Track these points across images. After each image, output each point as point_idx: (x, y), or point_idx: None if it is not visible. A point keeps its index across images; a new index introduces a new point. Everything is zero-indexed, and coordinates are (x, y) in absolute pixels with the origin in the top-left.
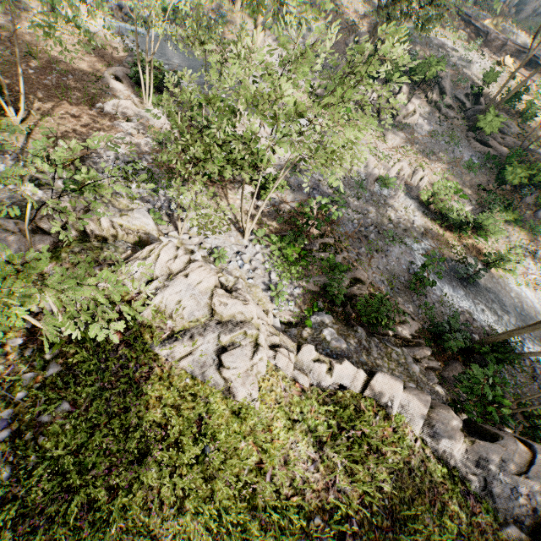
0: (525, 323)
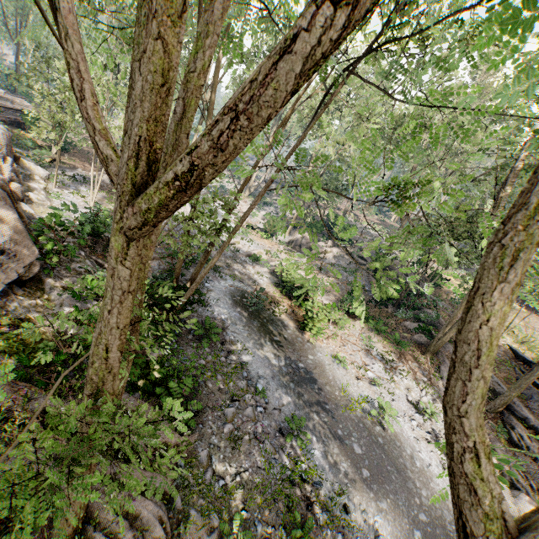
0: (297, 375)
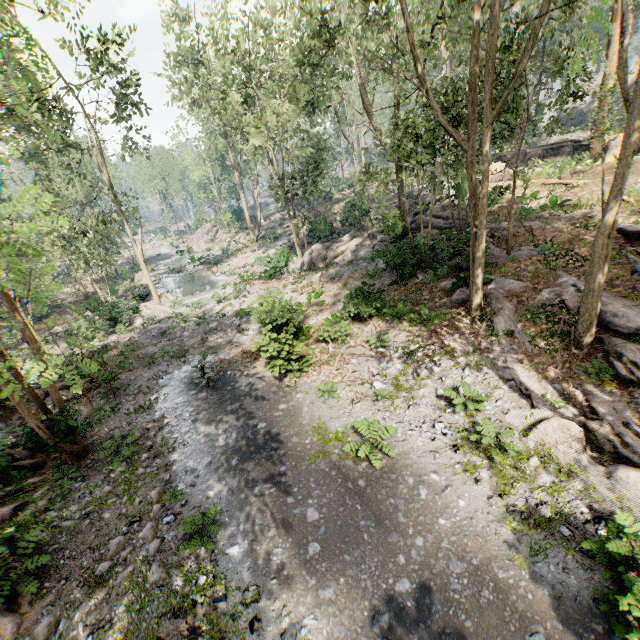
0: (249, 443)
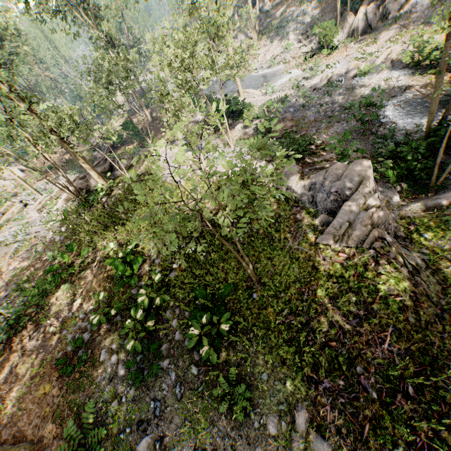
0: None
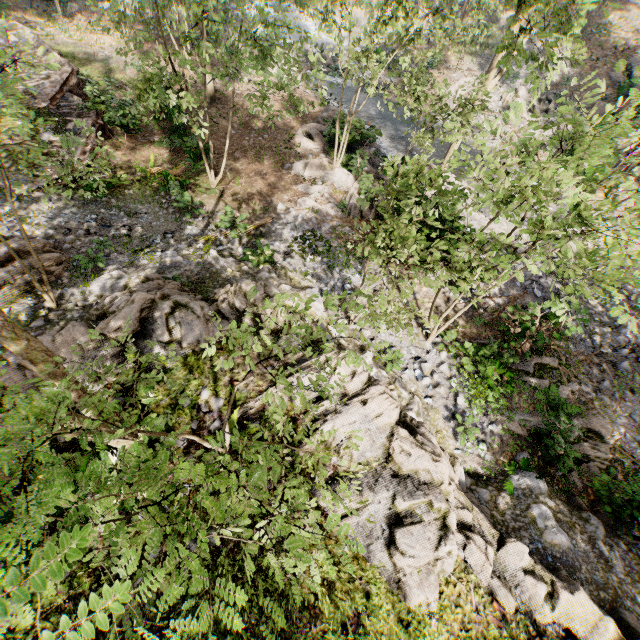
0: None
